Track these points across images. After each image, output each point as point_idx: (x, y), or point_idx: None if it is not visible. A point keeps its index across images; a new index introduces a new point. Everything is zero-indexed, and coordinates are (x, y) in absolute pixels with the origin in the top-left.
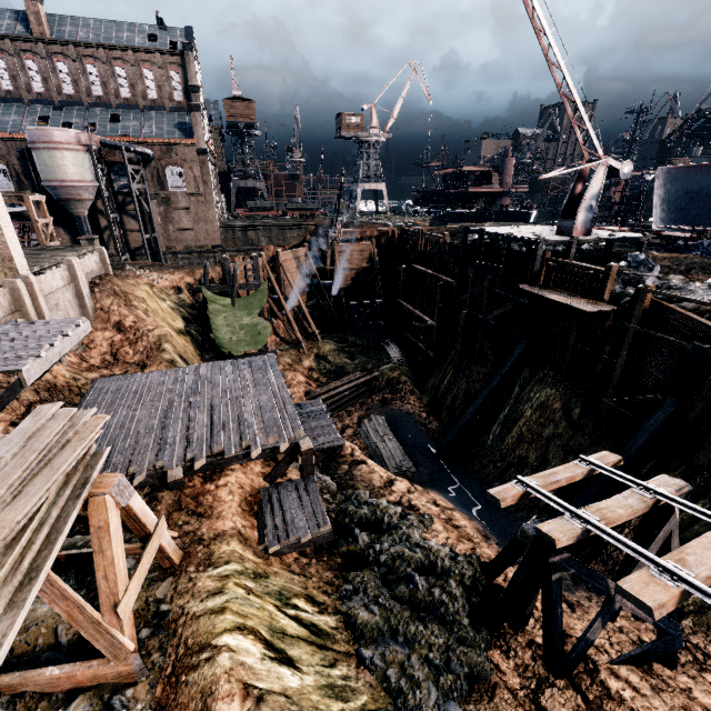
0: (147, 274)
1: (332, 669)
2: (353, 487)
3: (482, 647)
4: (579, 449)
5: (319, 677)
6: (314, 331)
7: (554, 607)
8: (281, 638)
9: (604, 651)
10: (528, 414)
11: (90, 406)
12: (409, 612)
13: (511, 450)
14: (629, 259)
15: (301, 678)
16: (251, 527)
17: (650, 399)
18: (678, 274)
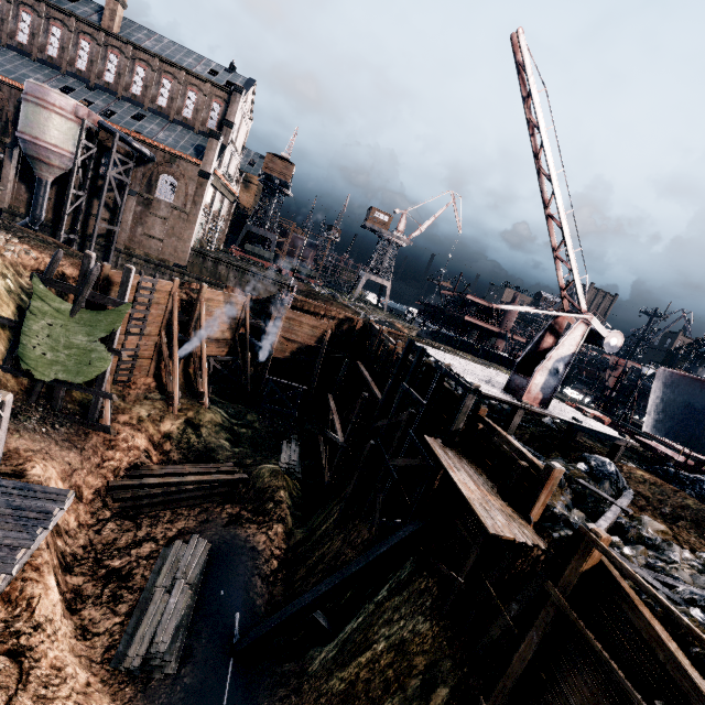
0: (10, 242)
1: None
2: None
3: None
4: None
5: None
6: (203, 391)
7: None
8: None
9: None
10: (377, 650)
11: None
12: None
13: (331, 704)
14: (592, 463)
15: None
16: None
17: None
18: (658, 518)
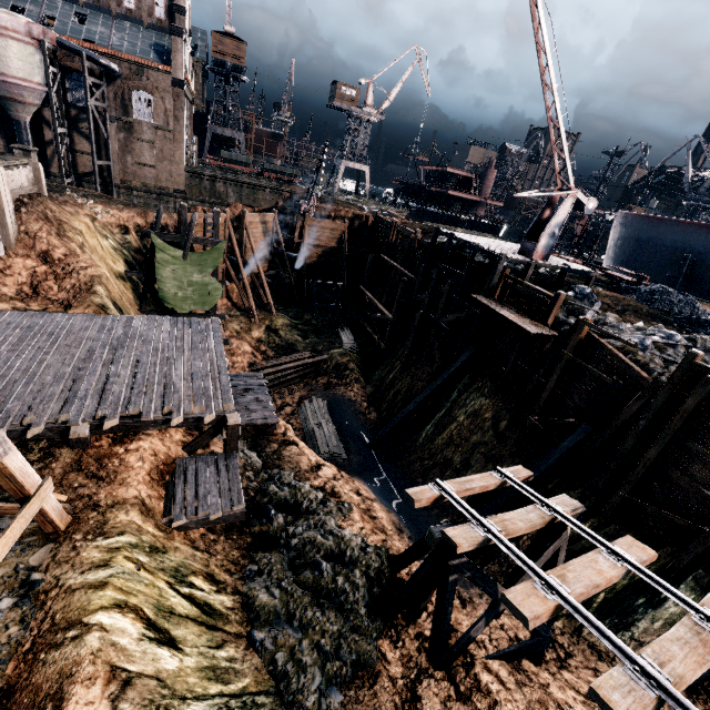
0: (90, 205)
1: (219, 650)
2: (279, 467)
3: (374, 636)
4: (499, 458)
5: (202, 658)
6: (270, 302)
7: (446, 605)
8: (167, 617)
9: (483, 646)
10: (461, 419)
11: None
12: (309, 598)
13: (439, 450)
14: (577, 290)
15: (181, 659)
16: (158, 497)
17: (568, 422)
18: (614, 313)
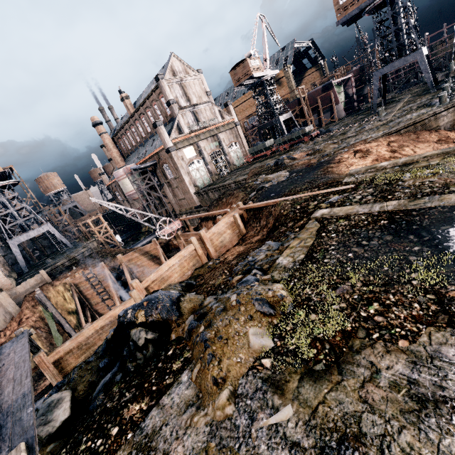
0: (76, 273)
1: None
2: None
3: None
4: None
5: None
6: None
7: None
8: None
9: None
10: None
11: None
12: None
13: None
14: None
15: None
16: None
17: None
18: None
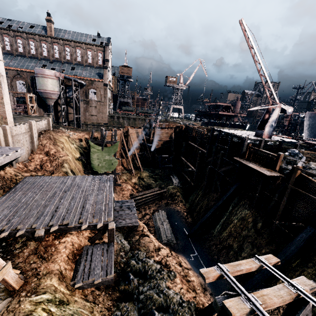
0: (68, 132)
1: None
2: (138, 249)
3: None
4: (259, 245)
5: None
6: (140, 166)
7: None
8: None
9: None
10: (235, 222)
11: (17, 189)
12: None
13: (225, 239)
14: (290, 151)
15: None
16: (70, 269)
17: (298, 225)
18: (314, 162)
